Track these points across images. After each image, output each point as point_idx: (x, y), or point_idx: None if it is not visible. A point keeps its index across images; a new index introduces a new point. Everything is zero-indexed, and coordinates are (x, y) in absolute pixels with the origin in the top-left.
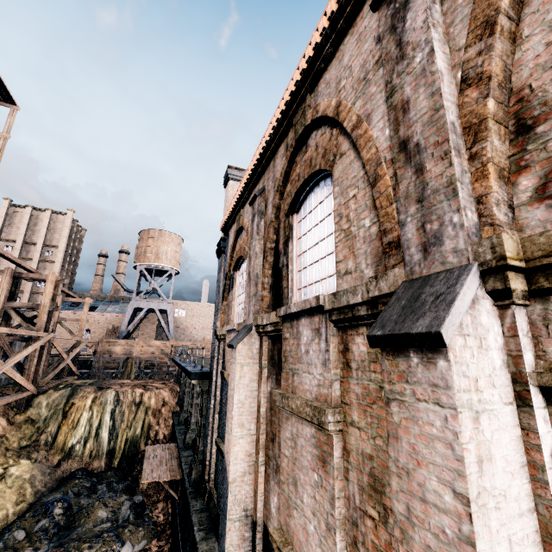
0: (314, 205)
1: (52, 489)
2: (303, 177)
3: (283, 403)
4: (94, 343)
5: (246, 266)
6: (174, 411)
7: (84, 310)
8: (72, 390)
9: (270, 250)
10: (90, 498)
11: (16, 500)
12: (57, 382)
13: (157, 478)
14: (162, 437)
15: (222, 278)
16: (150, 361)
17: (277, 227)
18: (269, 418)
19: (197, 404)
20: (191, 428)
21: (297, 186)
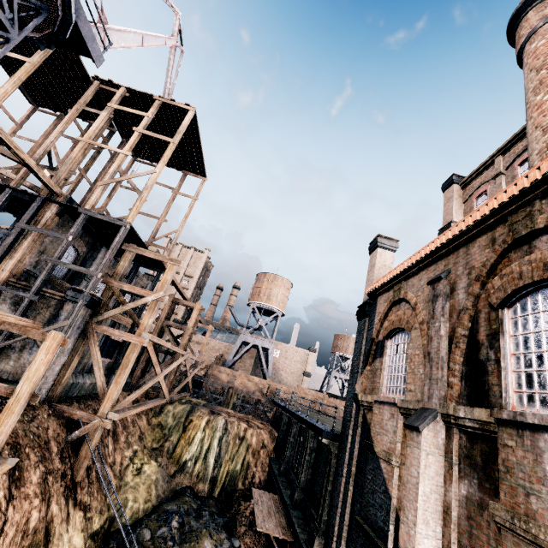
0: (543, 307)
1: (168, 498)
2: (529, 277)
3: (515, 524)
4: (206, 366)
5: (404, 338)
6: (271, 457)
7: (207, 335)
8: (192, 407)
9: (463, 337)
10: (198, 522)
11: (145, 498)
12: (180, 395)
13: (270, 530)
14: (258, 481)
15: (364, 341)
16: (247, 396)
17: (472, 315)
18: (465, 528)
19: (309, 461)
20: (301, 486)
21: (517, 284)
